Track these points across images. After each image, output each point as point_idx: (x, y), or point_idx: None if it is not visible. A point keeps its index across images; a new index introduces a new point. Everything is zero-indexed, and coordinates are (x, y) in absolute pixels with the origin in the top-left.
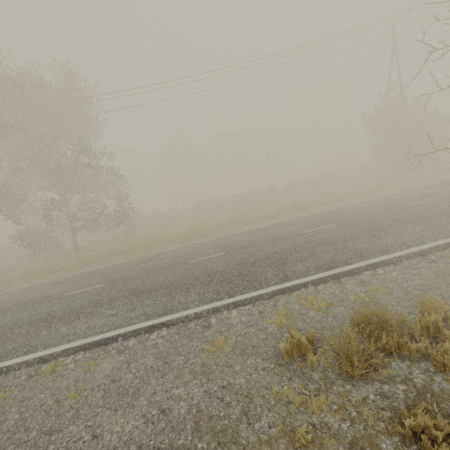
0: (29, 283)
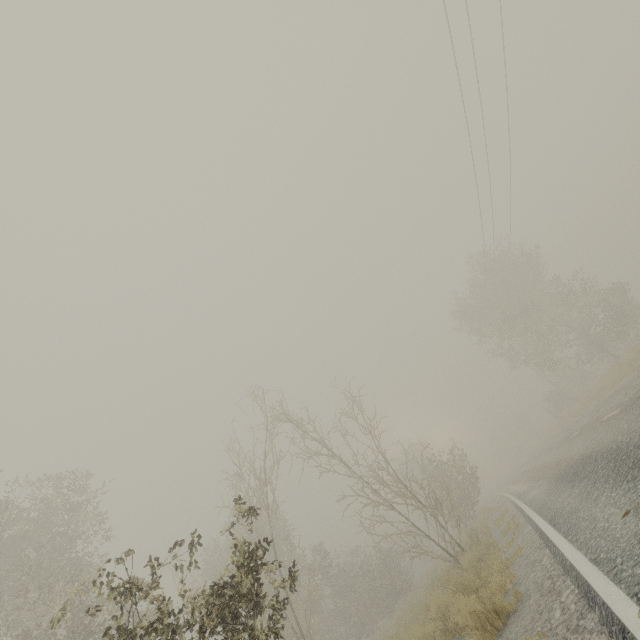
0: (571, 420)
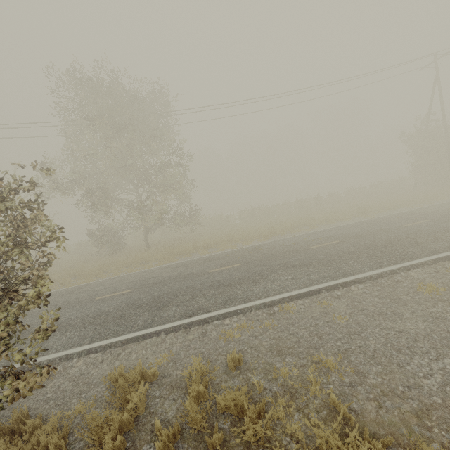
0: (136, 270)
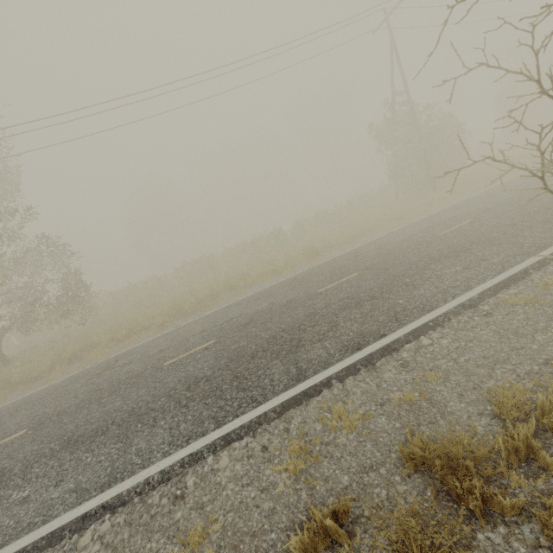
0: None
